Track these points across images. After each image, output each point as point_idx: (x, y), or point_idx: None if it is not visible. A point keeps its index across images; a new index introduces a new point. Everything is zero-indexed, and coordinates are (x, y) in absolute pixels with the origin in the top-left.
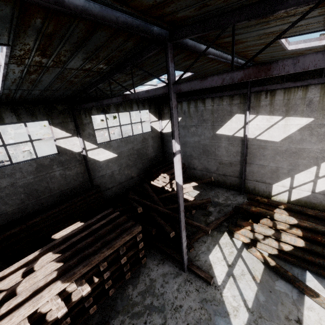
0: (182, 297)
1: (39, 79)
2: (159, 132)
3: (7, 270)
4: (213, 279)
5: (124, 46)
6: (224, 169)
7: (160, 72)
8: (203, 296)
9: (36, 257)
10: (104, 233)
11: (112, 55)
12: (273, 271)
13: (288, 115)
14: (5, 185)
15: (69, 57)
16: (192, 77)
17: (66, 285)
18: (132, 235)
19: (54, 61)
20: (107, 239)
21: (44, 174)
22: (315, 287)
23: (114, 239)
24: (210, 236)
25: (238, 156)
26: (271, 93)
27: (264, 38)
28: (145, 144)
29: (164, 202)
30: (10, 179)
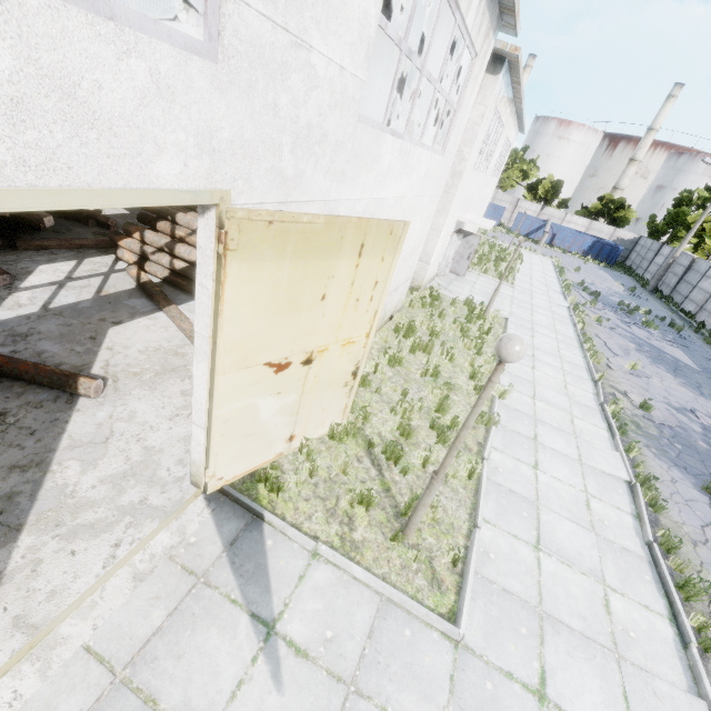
0: None
1: None
2: None
3: None
4: (11, 278)
5: None
6: None
7: None
8: None
9: None
10: None
11: None
12: (145, 292)
13: None
14: None
15: None
16: None
17: None
18: None
19: None
20: None
21: None
22: (188, 309)
23: None
24: (75, 252)
25: None
26: None
27: None
28: None
29: None
30: None
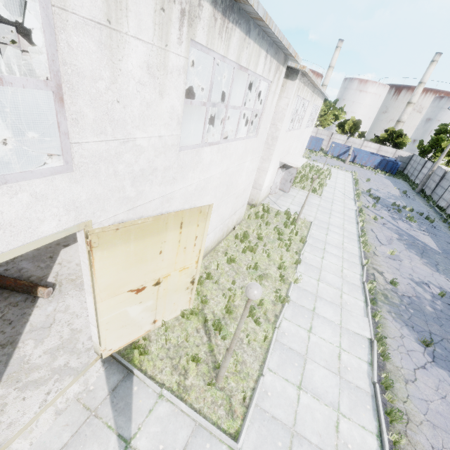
0: None
1: None
2: (42, 73)
3: None
4: None
5: None
6: None
7: None
8: None
9: None
10: None
11: None
12: None
13: None
14: None
15: None
16: None
17: None
18: None
19: None
20: None
21: None
22: None
23: None
24: None
25: None
26: None
27: None
28: None
29: (5, 158)
30: None
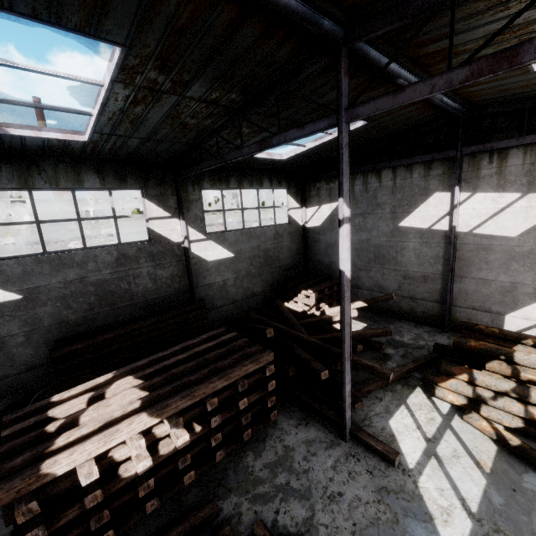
0: (341, 480)
1: (144, 117)
2: (300, 226)
3: (67, 393)
4: (399, 457)
5: (274, 57)
6: (412, 287)
7: (316, 117)
8: (382, 482)
9: (108, 382)
10: (214, 358)
11: (254, 74)
12: (517, 457)
13: (533, 189)
14: (72, 278)
15: (194, 75)
16: (362, 132)
17: (154, 421)
18: (259, 366)
19: (172, 82)
20: (218, 365)
21: (126, 270)
22: None
23: (230, 367)
24: (390, 392)
25: (439, 264)
26: (501, 155)
27: (495, 43)
28: (278, 244)
29: (307, 332)
30: (80, 270)
